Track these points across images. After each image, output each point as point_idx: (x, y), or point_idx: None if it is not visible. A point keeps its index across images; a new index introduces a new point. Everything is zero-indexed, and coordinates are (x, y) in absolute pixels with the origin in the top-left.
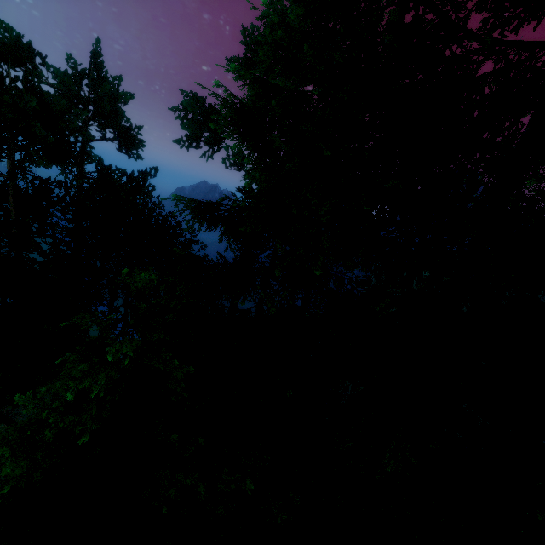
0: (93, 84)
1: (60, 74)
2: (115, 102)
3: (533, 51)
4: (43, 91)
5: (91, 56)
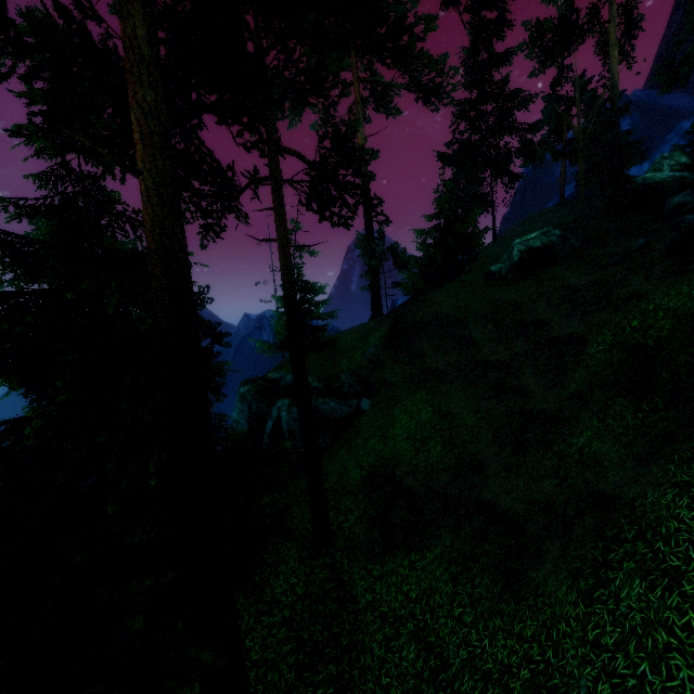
0: None
1: None
2: None
3: None
4: None
5: None
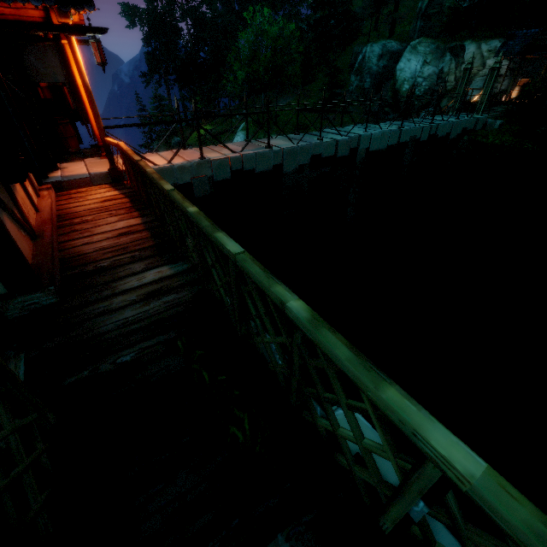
0: None
1: None
2: None
3: None
4: None
5: None
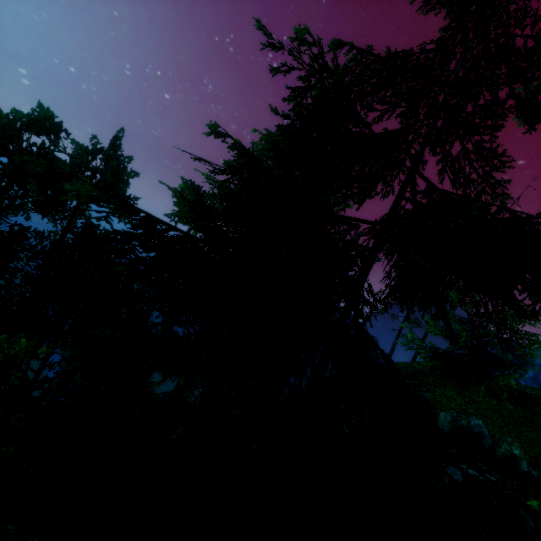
0: (106, 159)
1: (77, 148)
2: (119, 176)
3: (355, 224)
4: (54, 157)
5: (112, 139)
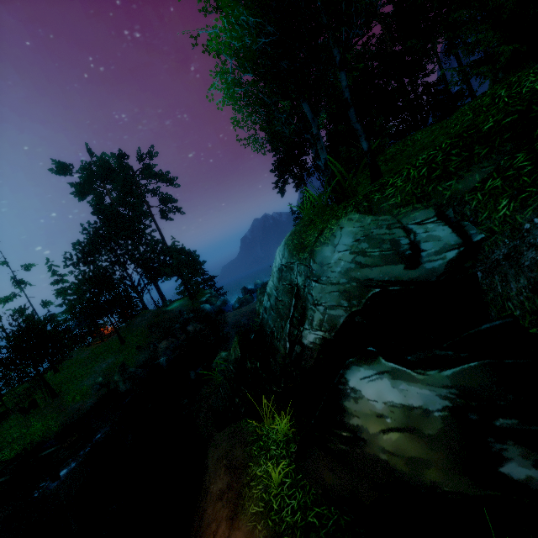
0: None
1: None
2: None
3: None
4: None
5: None
